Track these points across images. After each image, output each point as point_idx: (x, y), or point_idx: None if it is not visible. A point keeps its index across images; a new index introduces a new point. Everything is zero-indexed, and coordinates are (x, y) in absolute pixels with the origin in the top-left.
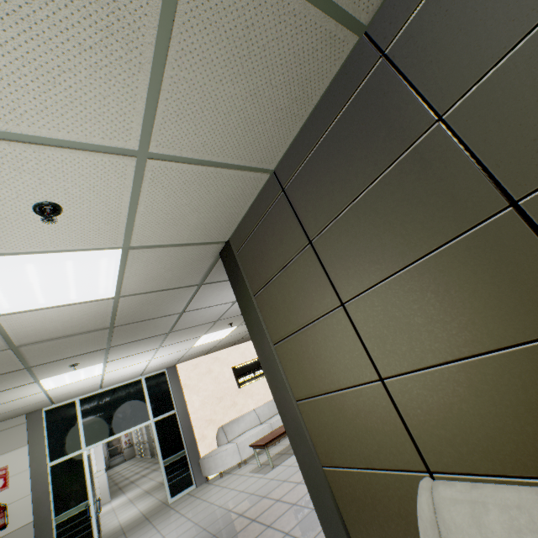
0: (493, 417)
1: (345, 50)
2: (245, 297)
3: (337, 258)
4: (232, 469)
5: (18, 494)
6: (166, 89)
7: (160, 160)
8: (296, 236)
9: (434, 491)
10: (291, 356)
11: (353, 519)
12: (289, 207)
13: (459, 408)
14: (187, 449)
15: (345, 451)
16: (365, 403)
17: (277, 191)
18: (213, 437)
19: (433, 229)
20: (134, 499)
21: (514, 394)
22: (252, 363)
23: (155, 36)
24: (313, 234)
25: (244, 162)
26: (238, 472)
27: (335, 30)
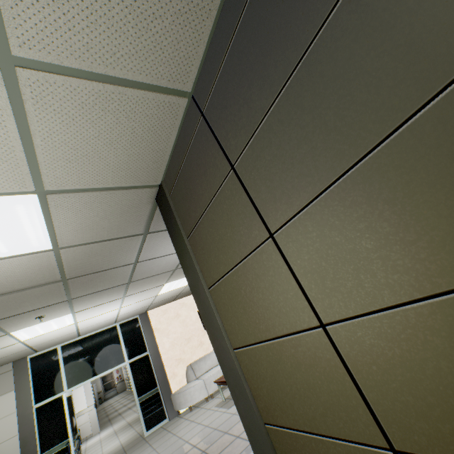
0: None
1: None
2: (179, 240)
3: (261, 179)
4: (200, 403)
5: (7, 435)
6: None
7: (34, 70)
8: (218, 164)
9: None
10: (224, 300)
11: None
12: (209, 131)
13: (435, 368)
14: (159, 386)
15: (286, 410)
16: (305, 354)
17: (197, 116)
18: (182, 374)
19: (382, 107)
20: (118, 431)
21: None
22: None
23: None
24: (235, 156)
25: (150, 79)
26: (205, 406)
27: None
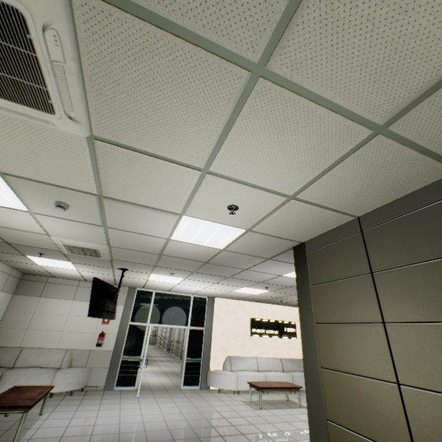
0: None
1: None
2: (304, 283)
3: (390, 292)
4: (227, 391)
5: (111, 331)
6: (323, 178)
7: (297, 201)
8: (361, 264)
9: None
10: (327, 336)
11: None
12: (362, 243)
13: None
14: (202, 359)
15: (349, 417)
16: (378, 392)
17: (356, 230)
18: (221, 360)
19: None
20: (156, 372)
21: None
22: (266, 322)
23: (333, 162)
24: (376, 268)
25: (342, 209)
26: (232, 396)
27: (440, 167)
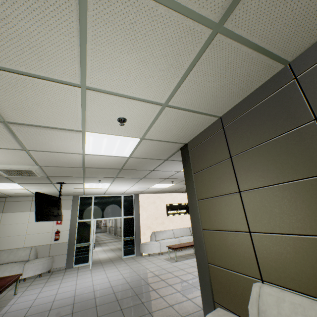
0: (301, 264)
1: (275, 71)
2: (188, 173)
3: (243, 169)
4: (154, 254)
5: (64, 228)
6: (184, 83)
7: (170, 108)
8: (224, 152)
9: (261, 287)
10: (205, 208)
11: (217, 290)
12: (224, 137)
13: (285, 256)
14: (135, 236)
15: (221, 259)
16: (238, 240)
17: (220, 127)
18: (148, 235)
19: (296, 170)
20: (105, 250)
21: (314, 257)
22: (177, 205)
23: (188, 66)
24: (233, 154)
25: (207, 112)
26: (157, 257)
27: (272, 63)
